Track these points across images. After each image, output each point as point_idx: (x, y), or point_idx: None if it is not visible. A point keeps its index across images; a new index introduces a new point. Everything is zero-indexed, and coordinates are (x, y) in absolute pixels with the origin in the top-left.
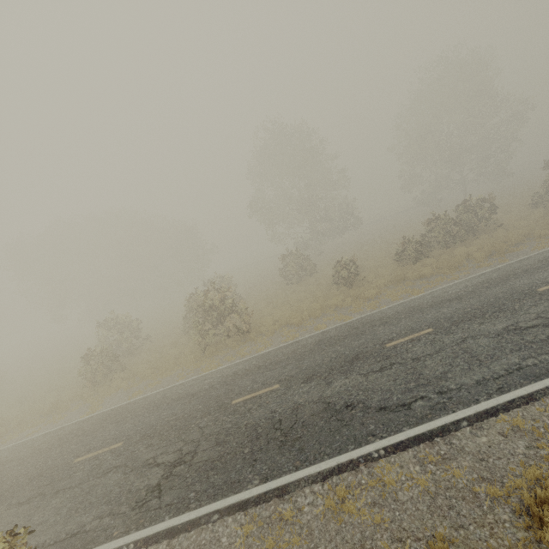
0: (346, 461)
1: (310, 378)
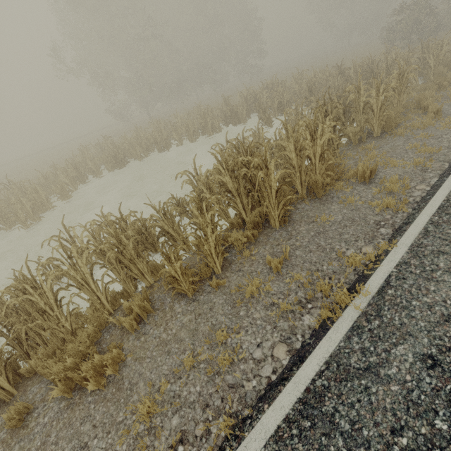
0: None
1: None
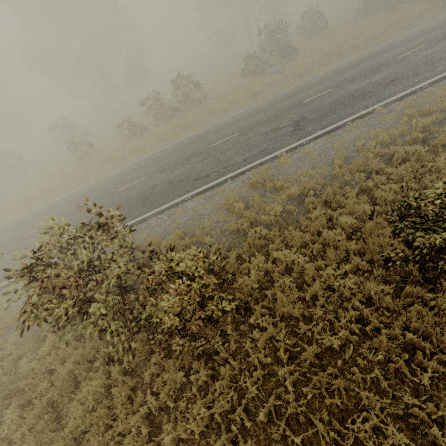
0: None
1: None
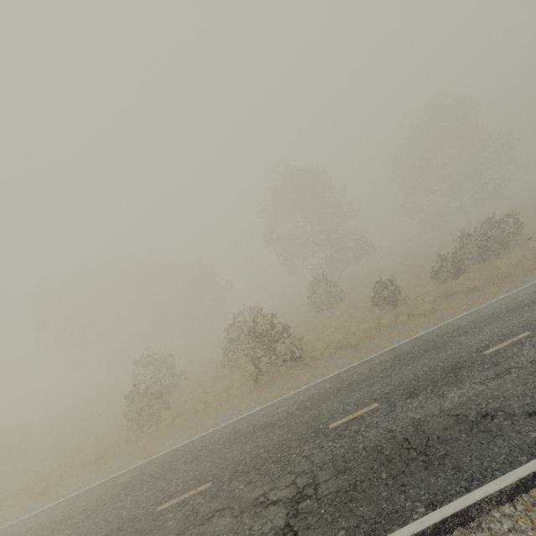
0: (529, 475)
1: (414, 393)
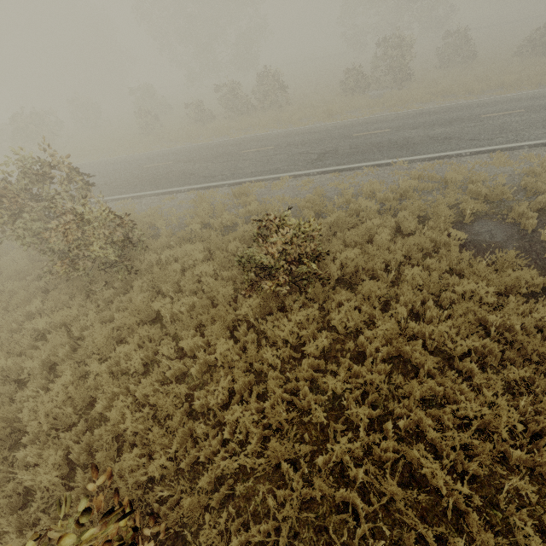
0: None
1: None
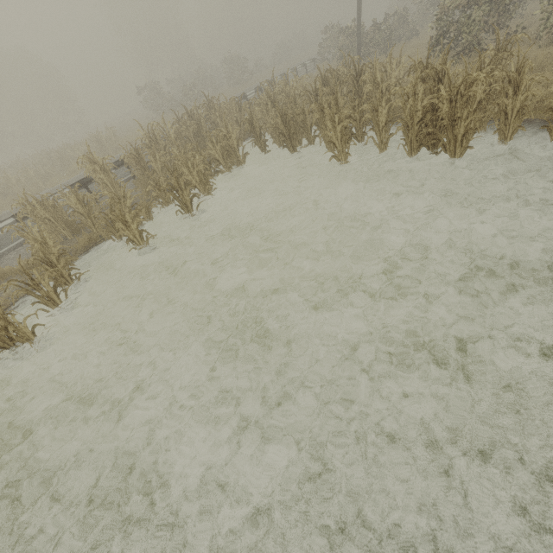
0: None
1: None
